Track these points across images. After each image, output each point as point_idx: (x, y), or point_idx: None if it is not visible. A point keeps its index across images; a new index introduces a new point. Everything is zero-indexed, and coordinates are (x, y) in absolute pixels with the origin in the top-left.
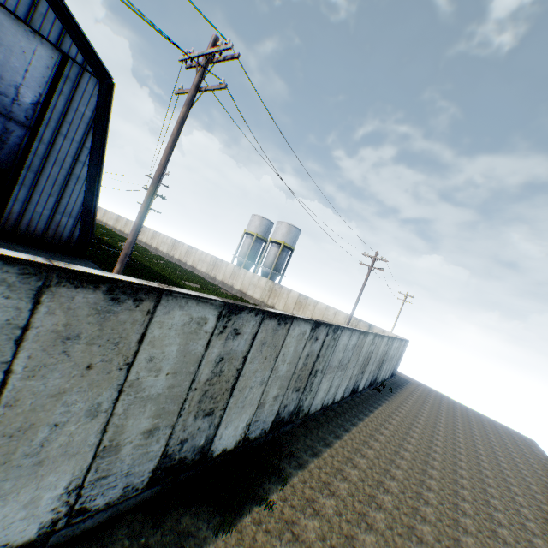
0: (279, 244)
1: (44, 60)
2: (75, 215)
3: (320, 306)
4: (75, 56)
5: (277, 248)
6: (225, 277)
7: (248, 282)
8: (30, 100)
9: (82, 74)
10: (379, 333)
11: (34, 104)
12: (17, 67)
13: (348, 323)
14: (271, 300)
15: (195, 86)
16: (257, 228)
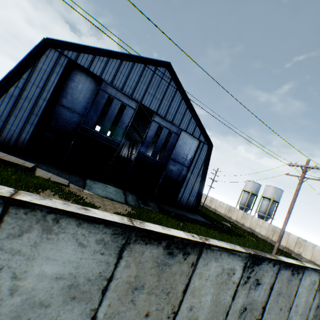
0: (269, 199)
1: (194, 144)
2: (195, 196)
3: (318, 248)
4: (202, 140)
5: (268, 201)
6: (237, 218)
7: (255, 223)
8: (189, 158)
9: (203, 145)
10: None
11: (190, 159)
12: (188, 148)
13: None
14: (274, 237)
15: (302, 177)
16: (251, 188)
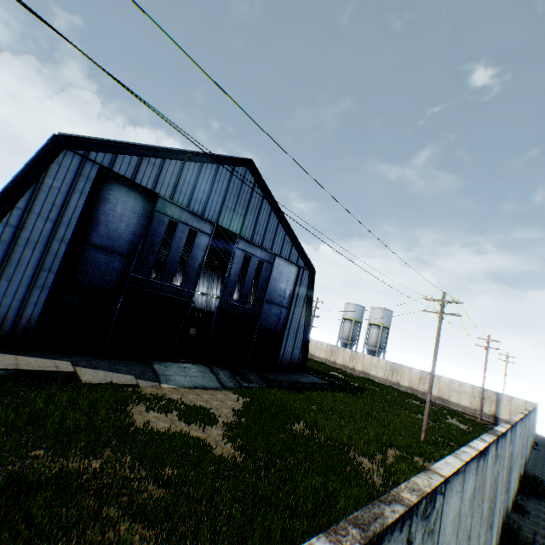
0: (378, 326)
1: (292, 273)
2: (299, 347)
3: (443, 379)
4: (301, 265)
5: (377, 329)
6: (345, 361)
7: (368, 363)
8: (288, 294)
9: (303, 272)
10: (531, 405)
11: (289, 295)
12: (285, 281)
13: (482, 394)
14: (394, 378)
15: (442, 314)
16: (353, 314)
